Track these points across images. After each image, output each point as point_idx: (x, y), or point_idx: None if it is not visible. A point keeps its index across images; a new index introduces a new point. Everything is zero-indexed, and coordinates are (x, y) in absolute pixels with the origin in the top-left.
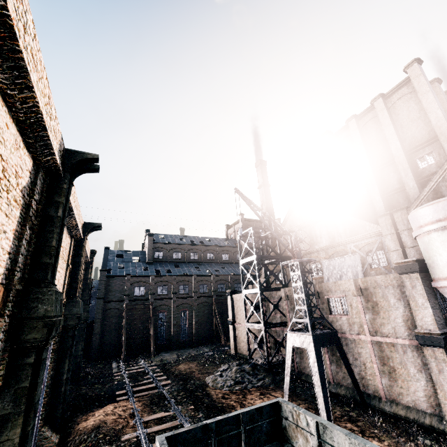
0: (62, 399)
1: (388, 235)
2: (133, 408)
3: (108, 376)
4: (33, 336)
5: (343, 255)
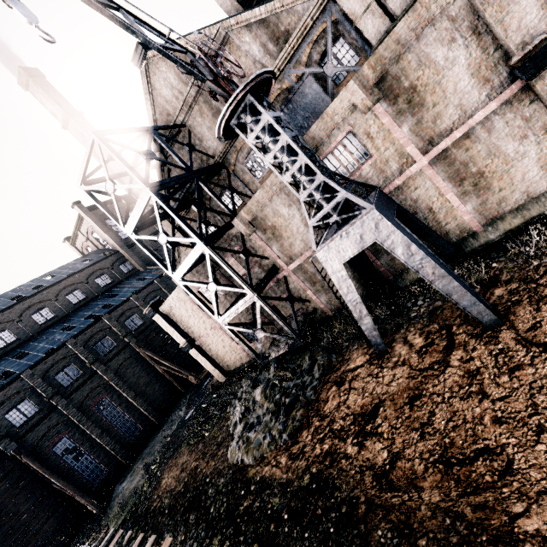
0: None
1: None
2: None
3: None
4: None
5: (284, 101)
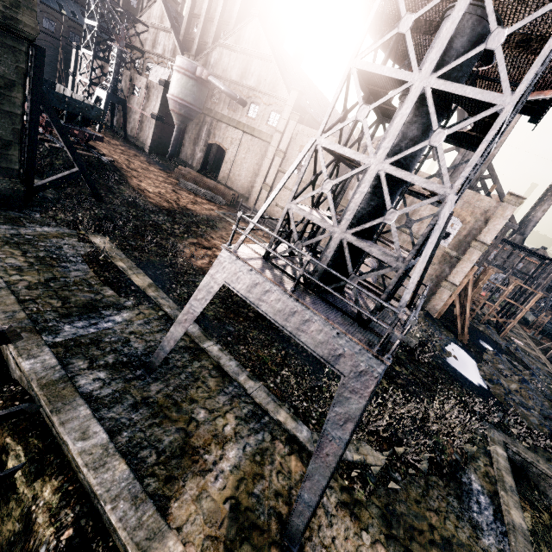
0: None
1: None
2: None
3: None
4: None
5: (165, 67)
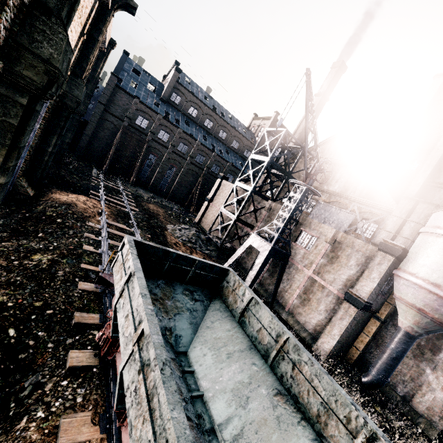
0: (43, 166)
1: (396, 217)
2: (102, 210)
3: (87, 175)
4: (30, 75)
5: (341, 208)
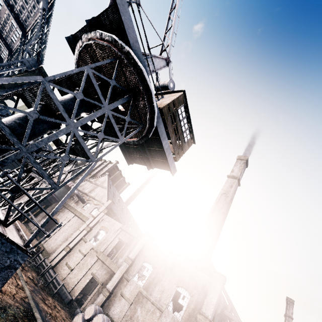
0: None
1: None
2: None
3: None
4: None
5: None
